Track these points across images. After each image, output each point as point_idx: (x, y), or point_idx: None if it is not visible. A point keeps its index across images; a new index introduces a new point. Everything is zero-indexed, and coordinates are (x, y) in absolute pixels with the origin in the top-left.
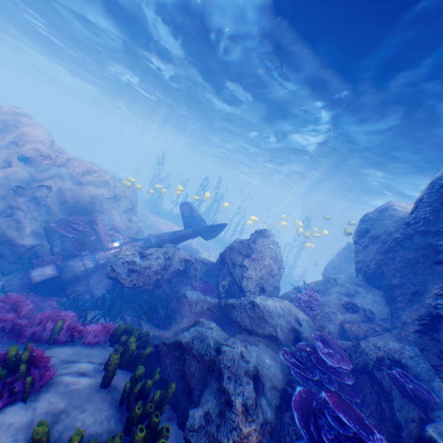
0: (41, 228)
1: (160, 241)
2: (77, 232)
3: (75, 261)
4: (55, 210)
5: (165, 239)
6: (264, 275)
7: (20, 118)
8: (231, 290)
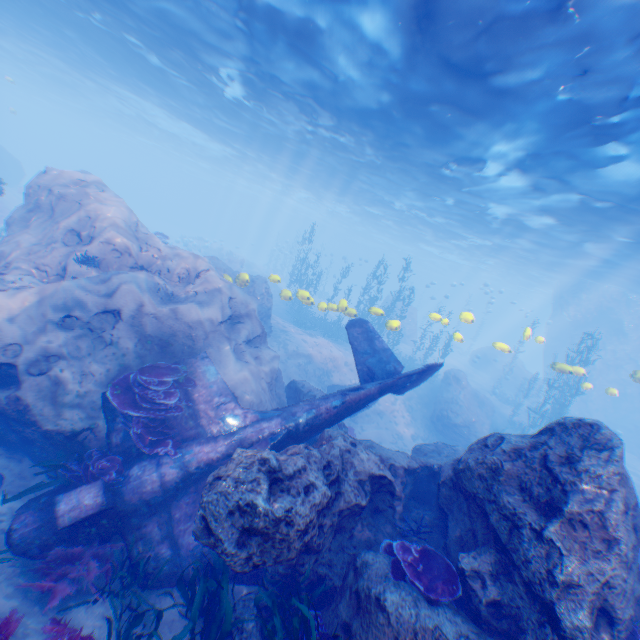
0: (94, 393)
1: (312, 415)
2: (152, 406)
3: (145, 469)
4: (123, 352)
5: (321, 410)
6: (614, 576)
7: (87, 189)
8: (506, 599)
